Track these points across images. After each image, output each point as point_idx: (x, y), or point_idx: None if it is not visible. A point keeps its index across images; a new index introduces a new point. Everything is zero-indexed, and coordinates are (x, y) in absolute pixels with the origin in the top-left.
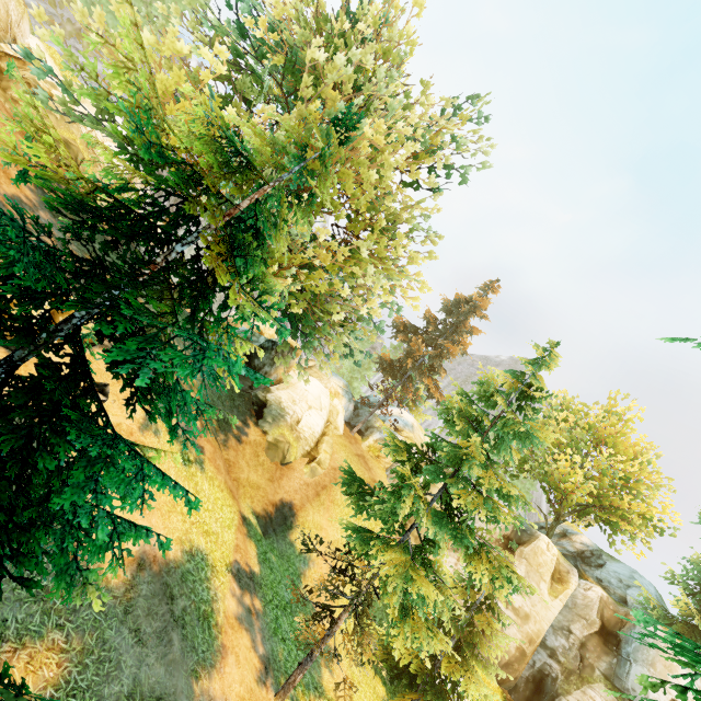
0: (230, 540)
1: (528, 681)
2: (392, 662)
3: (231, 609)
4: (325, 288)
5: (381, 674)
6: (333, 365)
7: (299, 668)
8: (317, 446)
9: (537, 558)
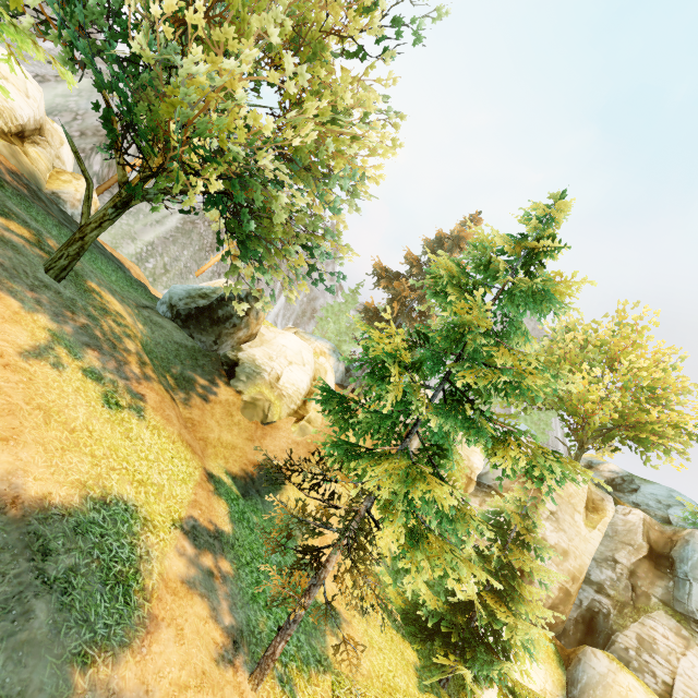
0: (184, 495)
1: (577, 623)
2: (421, 622)
3: (175, 571)
4: (247, 136)
5: (410, 638)
6: (317, 330)
7: (279, 635)
8: (305, 405)
9: (566, 488)
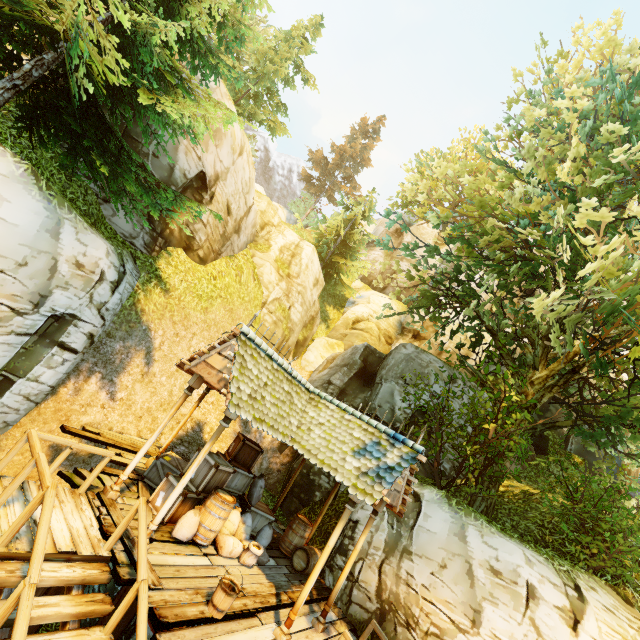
0: None
1: None
2: None
3: None
4: None
5: None
6: None
7: None
8: None
9: (419, 231)
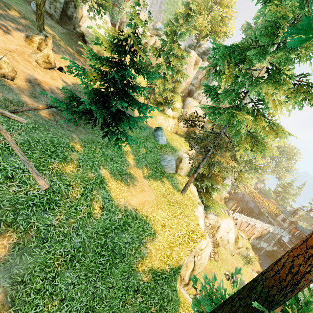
0: None
1: (187, 93)
2: (156, 102)
3: None
4: None
5: (154, 105)
6: None
7: None
8: None
9: (190, 60)
